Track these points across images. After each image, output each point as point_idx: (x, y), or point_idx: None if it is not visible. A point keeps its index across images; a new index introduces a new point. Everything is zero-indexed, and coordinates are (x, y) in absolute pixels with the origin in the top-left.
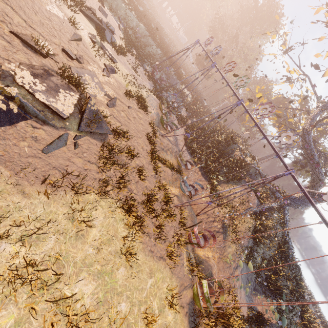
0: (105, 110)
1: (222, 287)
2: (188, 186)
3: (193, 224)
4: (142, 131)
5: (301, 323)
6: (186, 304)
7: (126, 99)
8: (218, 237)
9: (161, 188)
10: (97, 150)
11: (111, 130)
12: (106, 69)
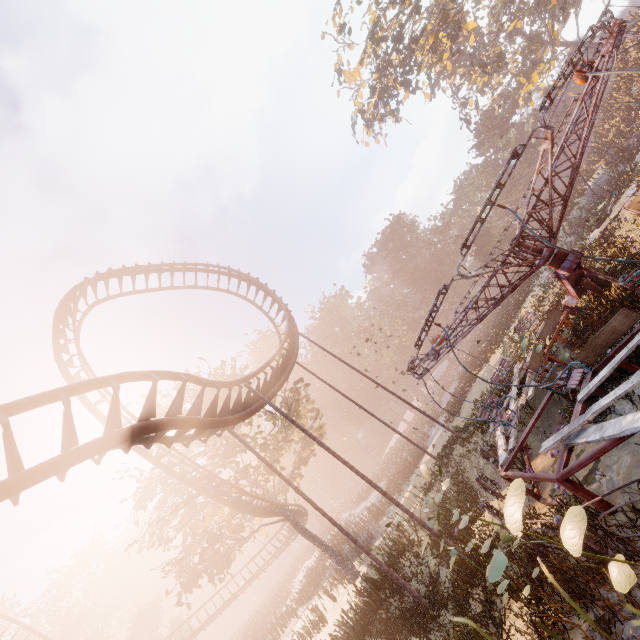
0: None
1: None
2: None
3: None
4: None
5: None
6: None
7: None
8: None
9: None
10: None
11: None
12: None
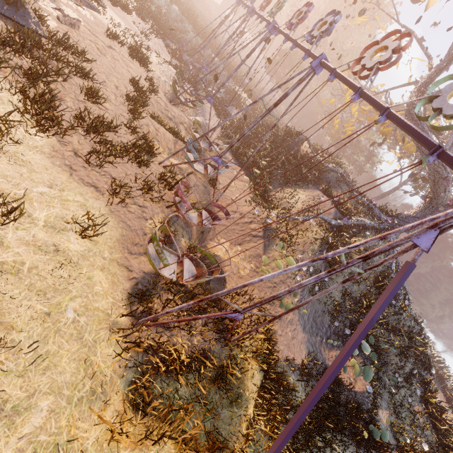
0: (50, 19)
1: (218, 265)
2: (193, 149)
3: (201, 205)
4: (125, 76)
5: (424, 412)
6: (141, 271)
7: (108, 39)
8: (254, 242)
9: (134, 130)
10: (3, 32)
11: (50, 35)
12: (78, 0)
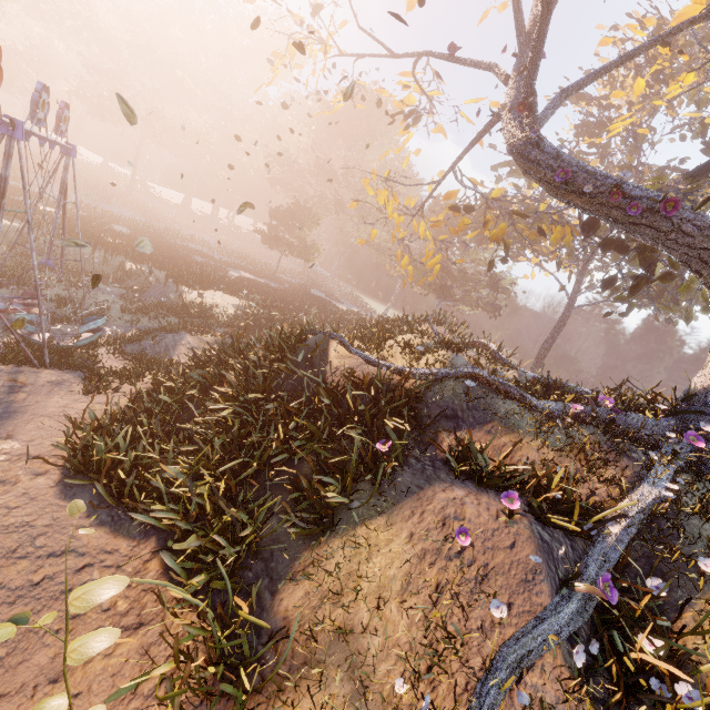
0: None
1: None
2: None
3: None
4: None
5: None
6: None
7: None
8: None
9: None
10: None
11: None
12: None
